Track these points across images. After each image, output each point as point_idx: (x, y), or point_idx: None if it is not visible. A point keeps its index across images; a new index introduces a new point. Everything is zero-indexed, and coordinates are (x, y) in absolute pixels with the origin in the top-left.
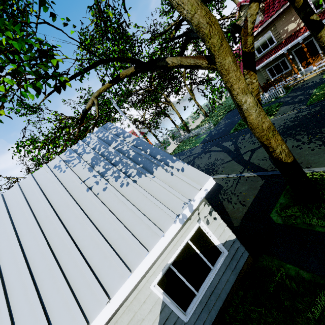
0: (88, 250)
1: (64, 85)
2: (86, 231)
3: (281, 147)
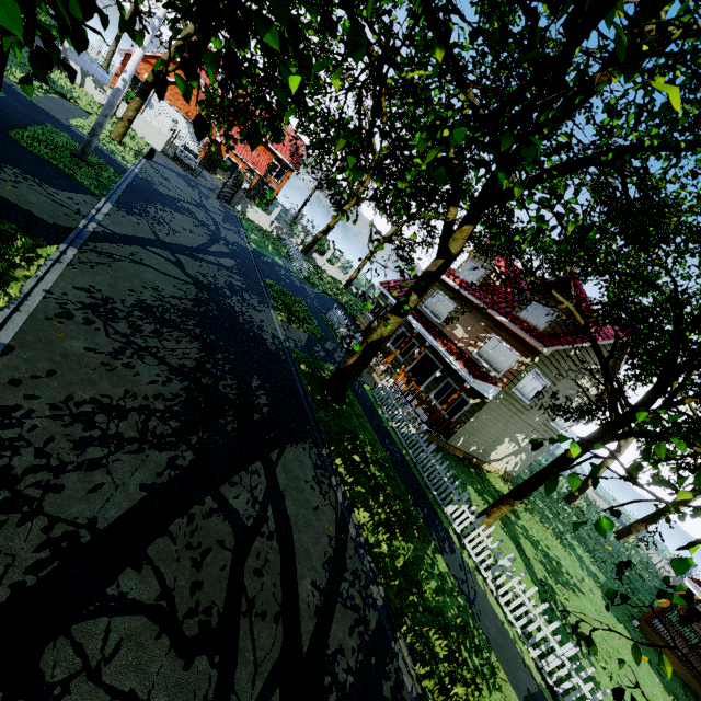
0: None
1: None
2: None
3: None
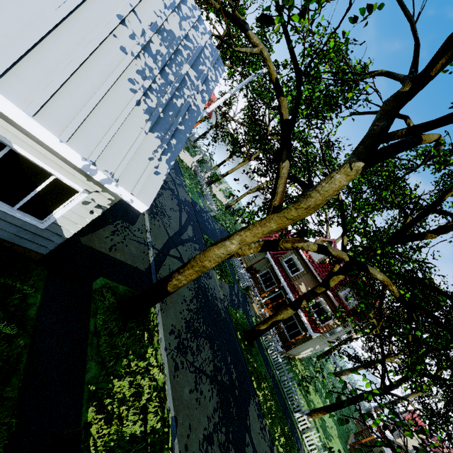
0: (13, 3)
1: (269, 24)
2: (46, 2)
3: (184, 279)
